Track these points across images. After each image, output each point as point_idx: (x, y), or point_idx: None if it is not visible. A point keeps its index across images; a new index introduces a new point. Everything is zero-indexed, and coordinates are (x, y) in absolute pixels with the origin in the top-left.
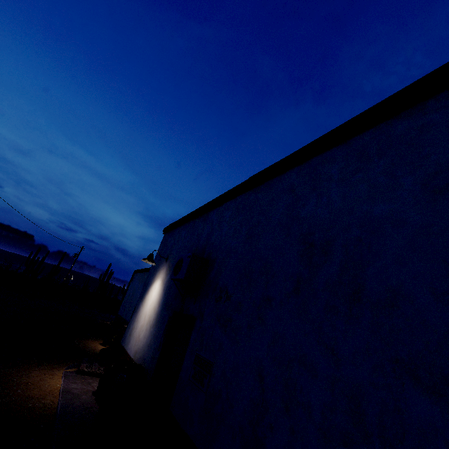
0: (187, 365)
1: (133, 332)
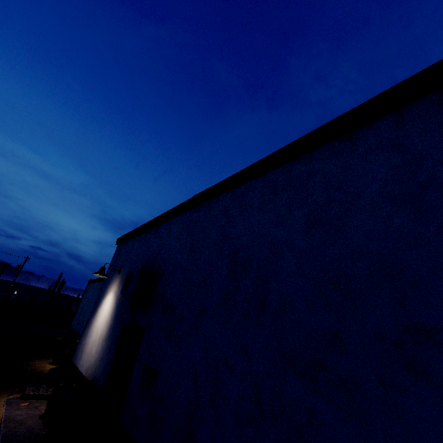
0: (136, 375)
1: (85, 347)
